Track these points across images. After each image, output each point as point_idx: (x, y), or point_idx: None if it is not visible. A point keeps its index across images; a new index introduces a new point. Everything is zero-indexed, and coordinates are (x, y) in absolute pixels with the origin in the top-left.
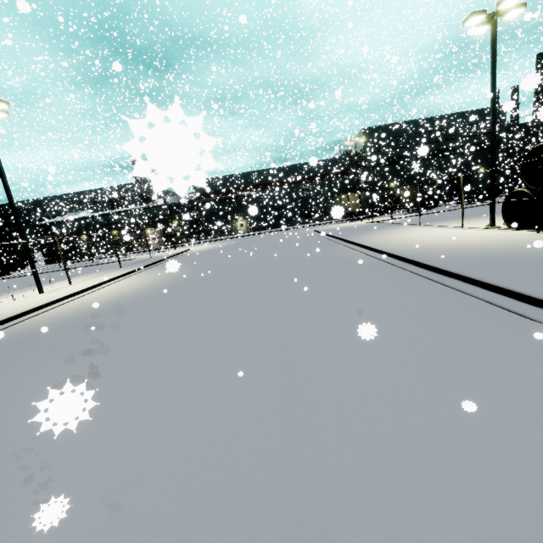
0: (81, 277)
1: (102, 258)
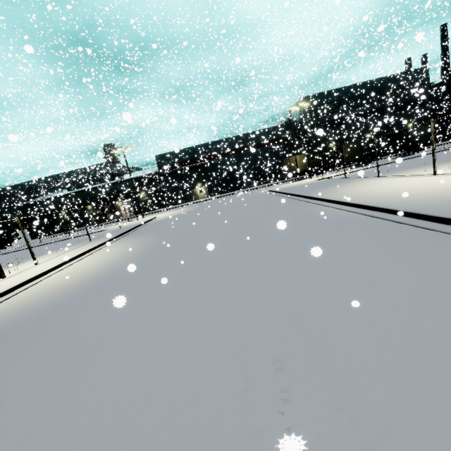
0: (51, 254)
1: (79, 230)
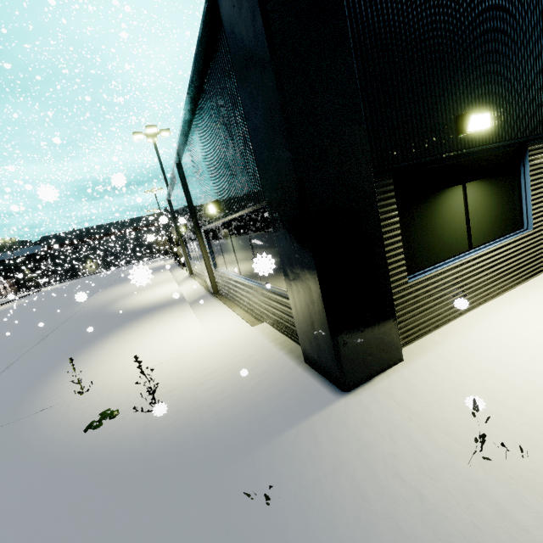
0: None
1: None
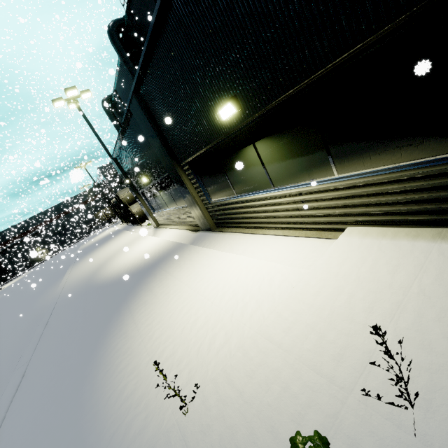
0: None
1: None
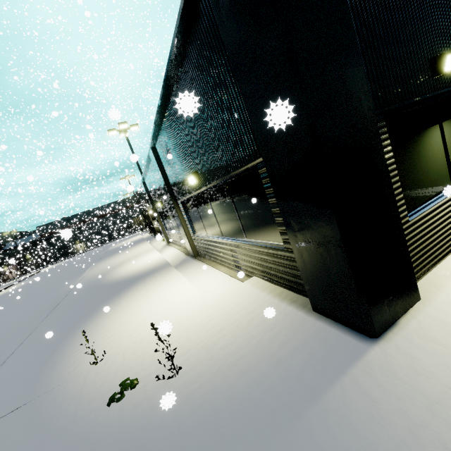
0: None
1: None
